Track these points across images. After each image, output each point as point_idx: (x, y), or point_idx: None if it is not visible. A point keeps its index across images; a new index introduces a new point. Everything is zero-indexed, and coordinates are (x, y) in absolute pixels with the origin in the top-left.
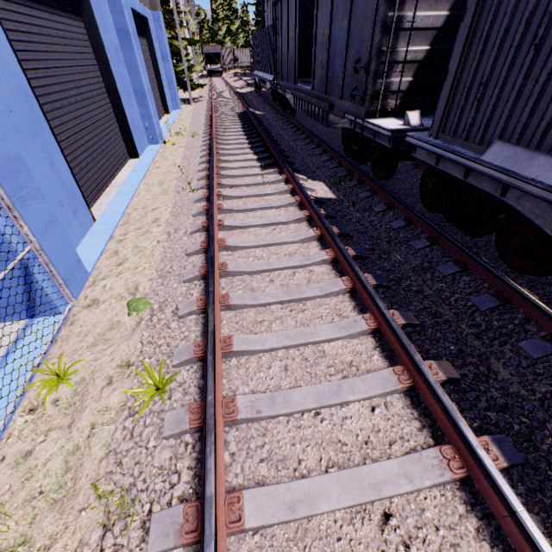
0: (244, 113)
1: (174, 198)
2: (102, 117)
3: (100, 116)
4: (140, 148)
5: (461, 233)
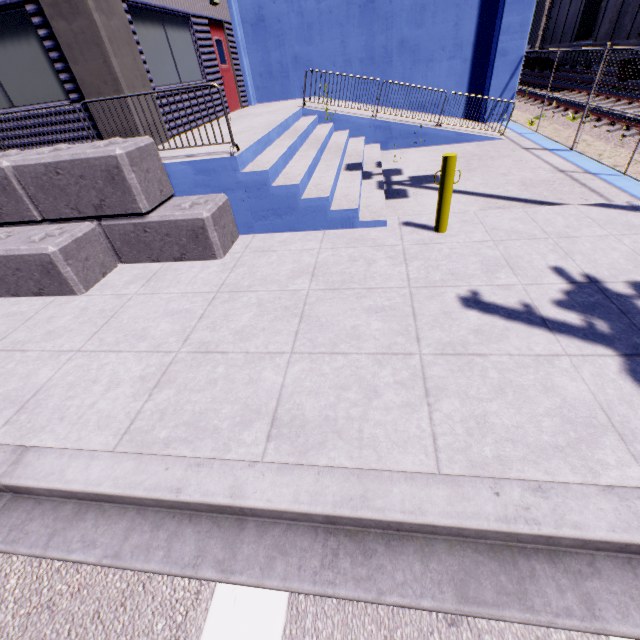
0: None
1: None
2: None
3: None
4: None
5: None
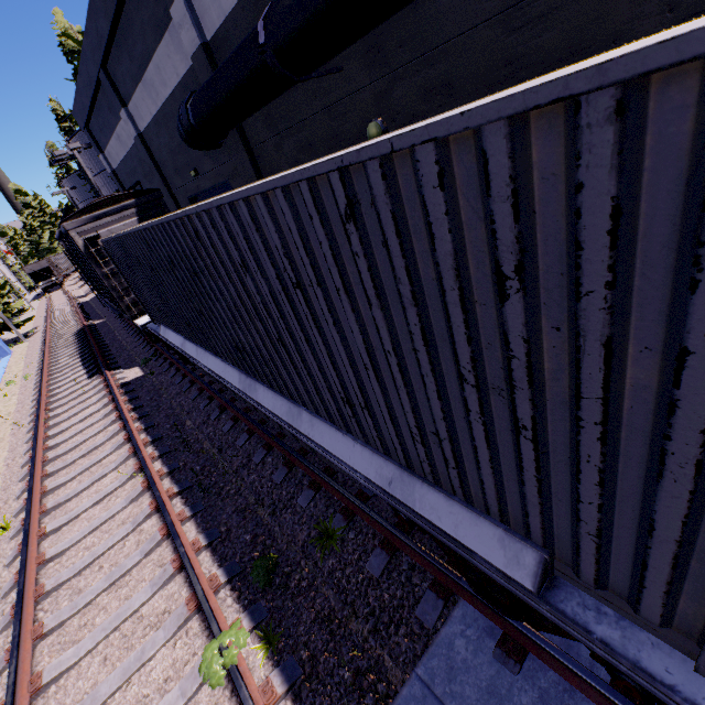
0: (82, 330)
1: (11, 440)
2: None
3: None
4: None
5: None
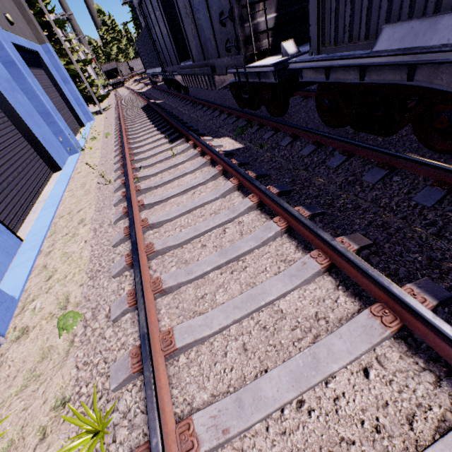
0: (146, 105)
1: (96, 195)
2: (9, 143)
3: (7, 143)
4: (60, 161)
5: (370, 138)
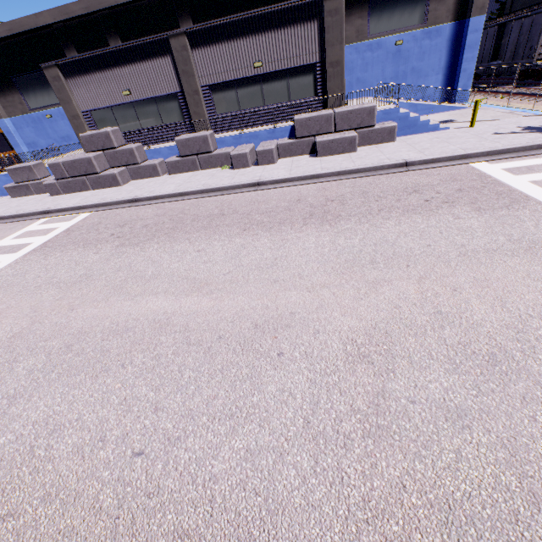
0: None
1: None
2: None
3: None
4: None
5: None
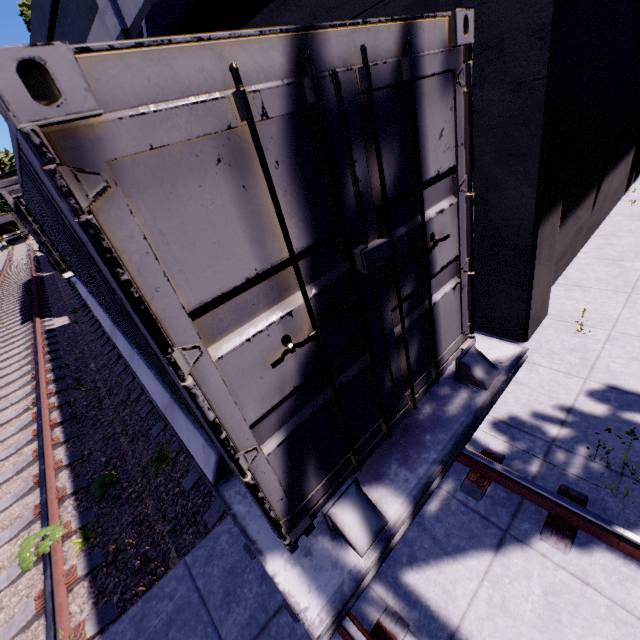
0: (30, 280)
1: None
2: None
3: None
4: None
5: None
